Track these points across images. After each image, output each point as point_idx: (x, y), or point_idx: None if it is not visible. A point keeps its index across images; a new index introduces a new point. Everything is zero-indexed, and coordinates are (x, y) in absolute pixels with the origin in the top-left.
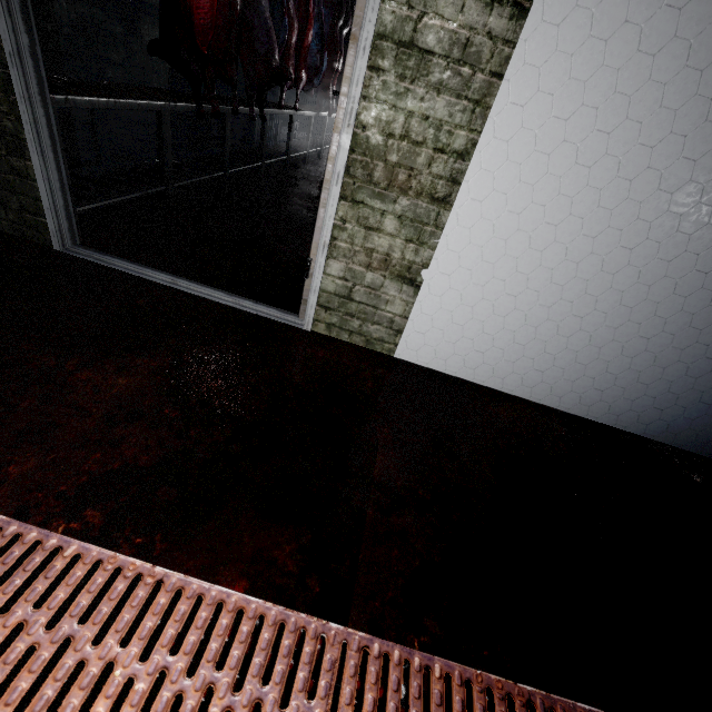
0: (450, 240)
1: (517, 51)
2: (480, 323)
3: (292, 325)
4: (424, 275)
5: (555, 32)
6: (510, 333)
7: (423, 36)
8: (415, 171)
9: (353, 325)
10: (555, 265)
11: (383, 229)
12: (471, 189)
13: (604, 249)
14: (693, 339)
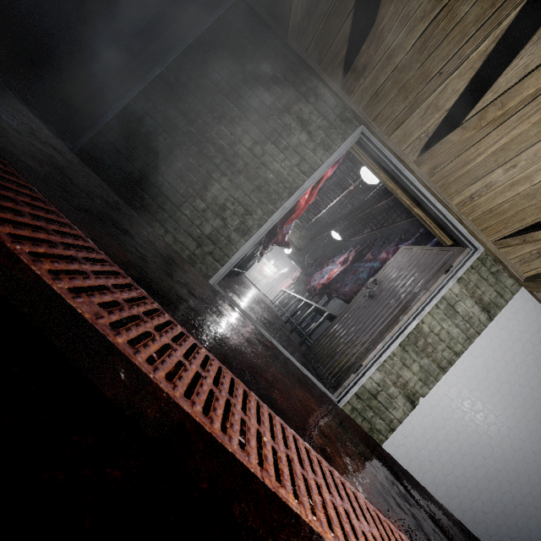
0: (438, 388)
1: (486, 329)
2: (437, 441)
3: (332, 398)
4: (420, 401)
5: (499, 331)
6: (450, 454)
7: (457, 306)
8: (436, 350)
9: (368, 414)
10: (479, 423)
11: (410, 368)
12: (455, 369)
13: (500, 424)
14: (529, 491)
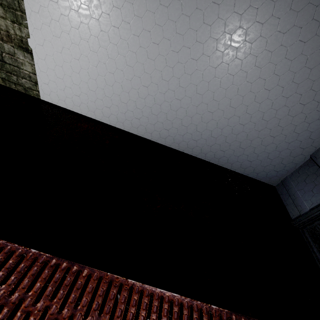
0: (32, 22)
1: None
2: (69, 77)
3: None
4: (31, 46)
5: None
6: (85, 84)
7: None
8: None
9: (13, 79)
10: (88, 39)
11: None
12: None
13: (106, 28)
14: (167, 87)
